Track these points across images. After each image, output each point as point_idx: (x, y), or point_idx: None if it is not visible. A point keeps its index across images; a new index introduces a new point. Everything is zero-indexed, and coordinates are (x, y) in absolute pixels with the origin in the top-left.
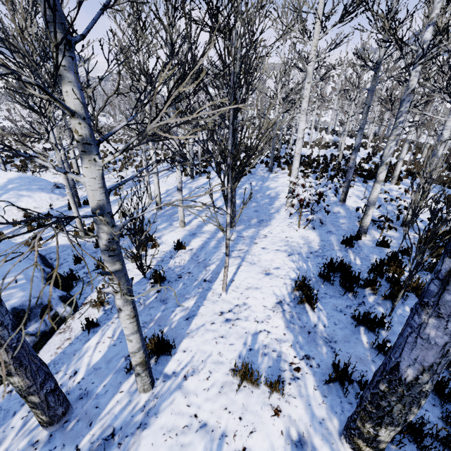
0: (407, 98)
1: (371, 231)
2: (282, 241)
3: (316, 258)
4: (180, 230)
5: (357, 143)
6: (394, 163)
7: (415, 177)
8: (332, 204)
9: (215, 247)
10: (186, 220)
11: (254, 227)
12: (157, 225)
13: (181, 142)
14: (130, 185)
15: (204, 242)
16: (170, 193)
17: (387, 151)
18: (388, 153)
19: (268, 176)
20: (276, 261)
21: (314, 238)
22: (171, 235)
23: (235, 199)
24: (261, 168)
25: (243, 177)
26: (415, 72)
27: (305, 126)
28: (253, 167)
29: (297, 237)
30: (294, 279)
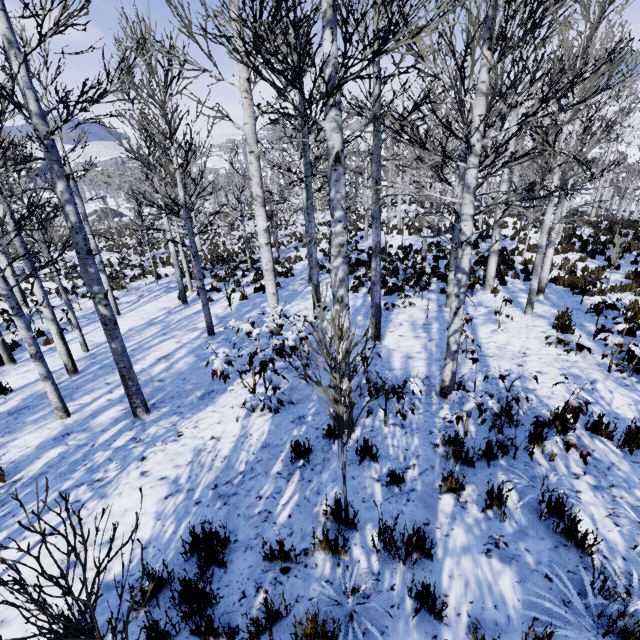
0: (333, 174)
1: (377, 412)
2: (195, 450)
3: (209, 506)
4: (56, 424)
5: (374, 242)
6: (510, 252)
7: (528, 276)
8: (359, 344)
9: (63, 474)
10: (90, 397)
11: (182, 411)
12: (33, 412)
13: (212, 241)
14: (89, 322)
15: (58, 459)
16: (130, 335)
17: (334, 276)
18: (336, 280)
19: (302, 290)
20: (129, 516)
21: (257, 439)
22: (25, 440)
23: (126, 368)
24: (304, 275)
25: (263, 296)
26: (329, 124)
27: (265, 224)
28: (290, 275)
29: (230, 438)
30: (107, 584)
